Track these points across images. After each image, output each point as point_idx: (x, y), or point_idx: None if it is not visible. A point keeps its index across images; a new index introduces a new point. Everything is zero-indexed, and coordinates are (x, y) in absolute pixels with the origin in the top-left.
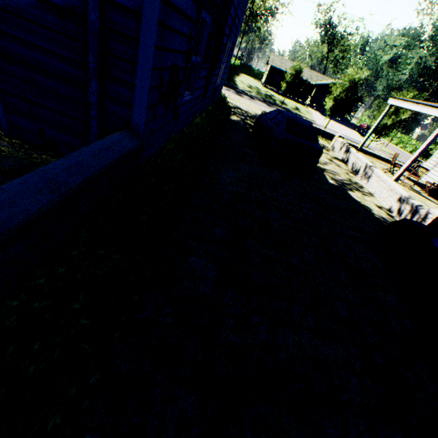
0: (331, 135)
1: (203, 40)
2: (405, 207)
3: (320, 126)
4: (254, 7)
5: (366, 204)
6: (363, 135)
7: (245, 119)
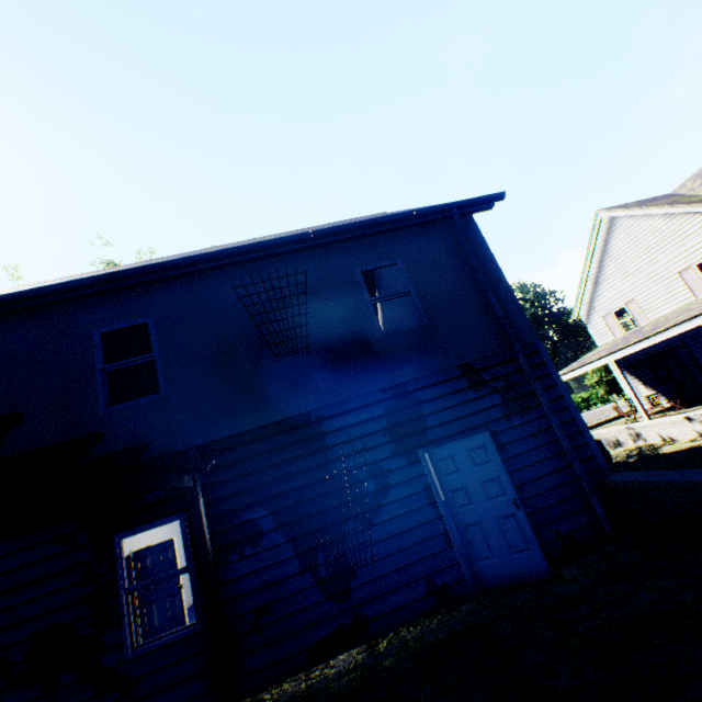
0: None
1: None
2: None
3: None
4: None
5: (685, 446)
6: None
7: None
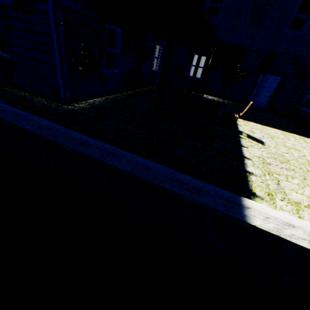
0: None
1: None
2: None
3: None
4: None
5: None
6: None
7: None
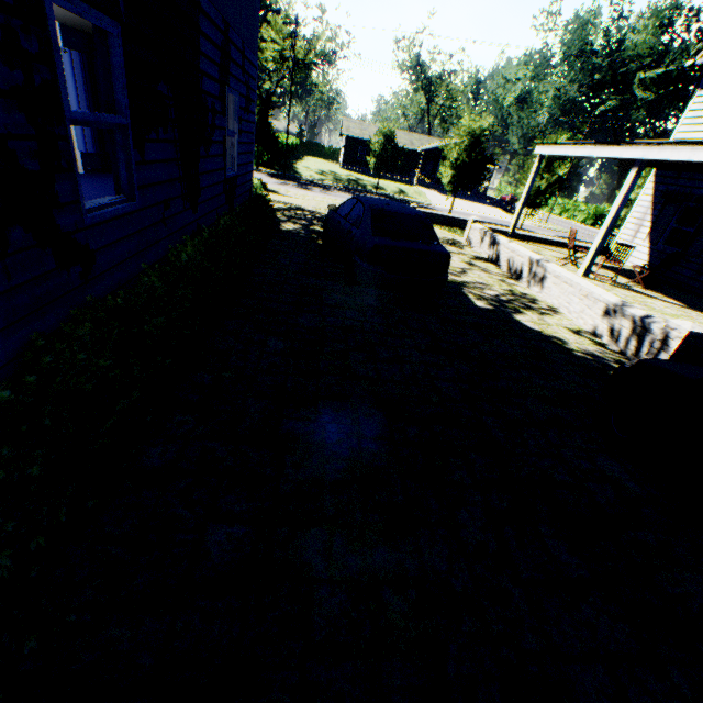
0: (462, 220)
1: (114, 74)
2: (621, 322)
3: (443, 210)
4: (298, 55)
5: (552, 332)
6: (509, 212)
7: (310, 224)
